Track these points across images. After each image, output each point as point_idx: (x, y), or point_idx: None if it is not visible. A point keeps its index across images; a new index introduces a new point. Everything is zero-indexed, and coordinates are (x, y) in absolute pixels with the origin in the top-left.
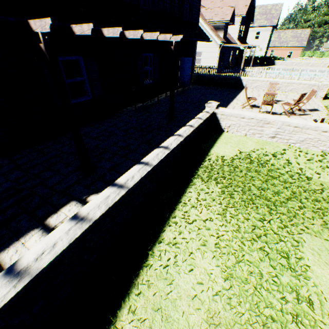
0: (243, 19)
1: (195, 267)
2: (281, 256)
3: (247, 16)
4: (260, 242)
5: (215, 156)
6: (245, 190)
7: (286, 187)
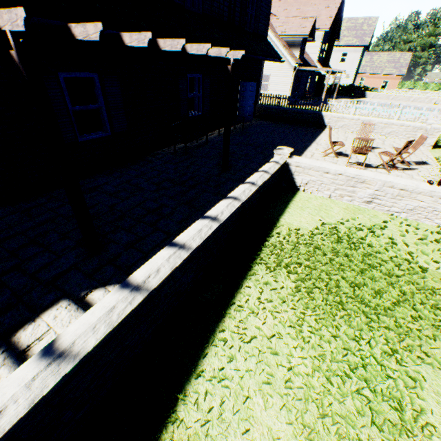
0: (326, 34)
1: (253, 425)
2: (390, 406)
3: (331, 30)
4: (356, 378)
5: (287, 228)
6: (332, 287)
7: (392, 283)
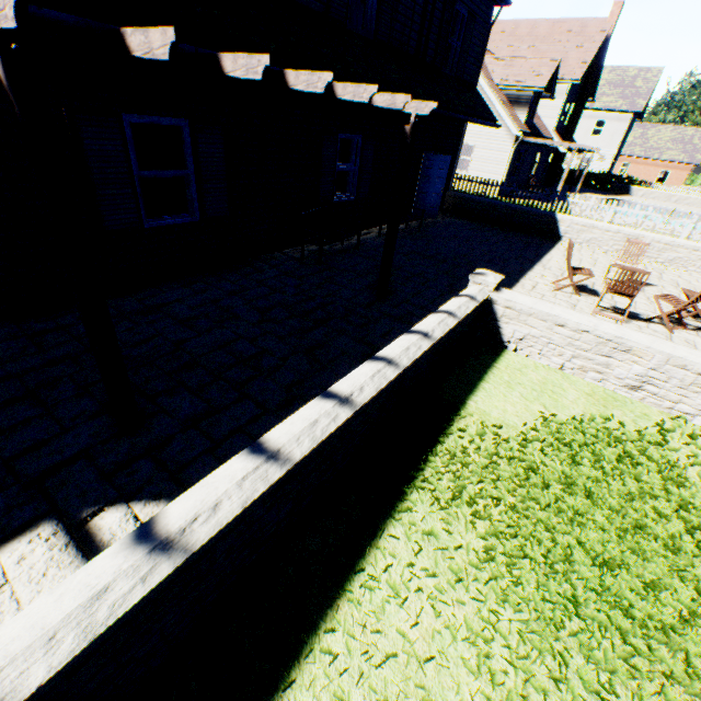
0: (573, 89)
1: None
2: None
3: (582, 84)
4: None
5: (478, 422)
6: (557, 561)
7: (679, 569)
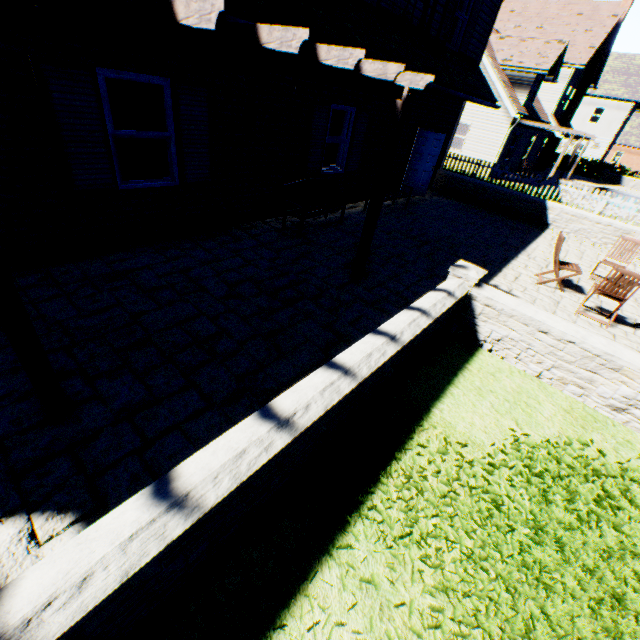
0: (577, 74)
1: None
2: None
3: (586, 69)
4: None
5: (441, 436)
6: (515, 637)
7: None
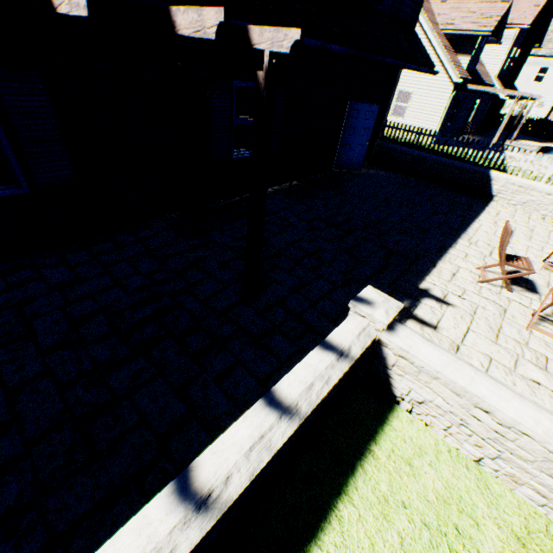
0: (521, 34)
1: None
2: None
3: (531, 29)
4: None
5: None
6: None
7: None
